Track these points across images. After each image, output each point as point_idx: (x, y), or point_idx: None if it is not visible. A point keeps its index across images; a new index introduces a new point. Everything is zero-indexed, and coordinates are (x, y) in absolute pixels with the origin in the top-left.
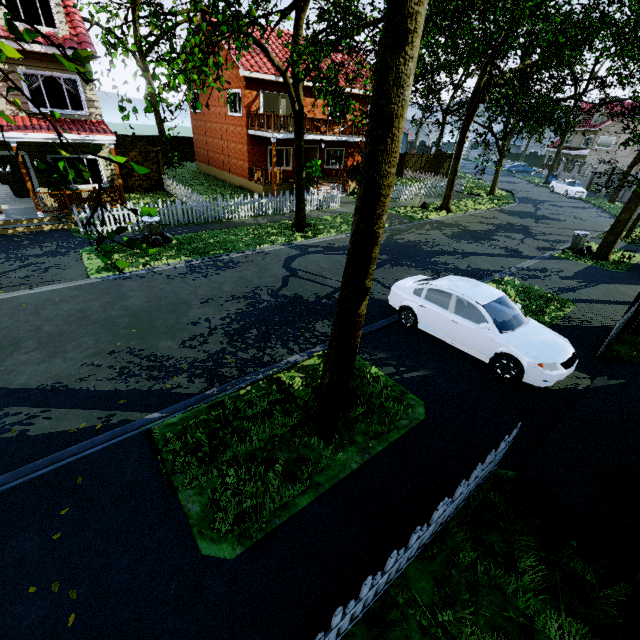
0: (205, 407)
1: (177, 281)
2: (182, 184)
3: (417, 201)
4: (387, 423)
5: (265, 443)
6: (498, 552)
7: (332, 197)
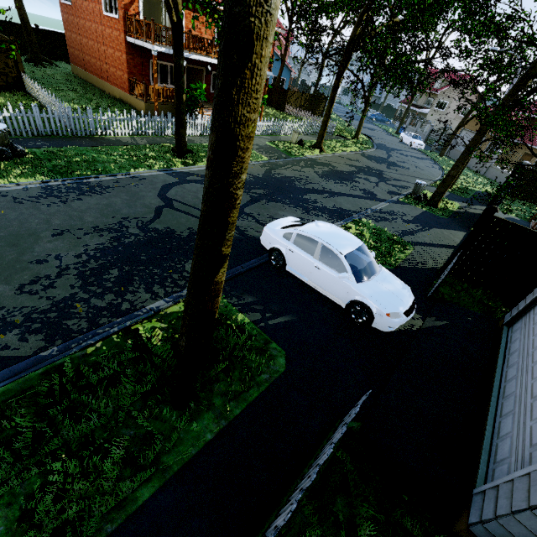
0: (38, 374)
1: (26, 206)
2: (51, 87)
3: (295, 138)
4: (248, 380)
5: (108, 418)
6: (342, 522)
7: None
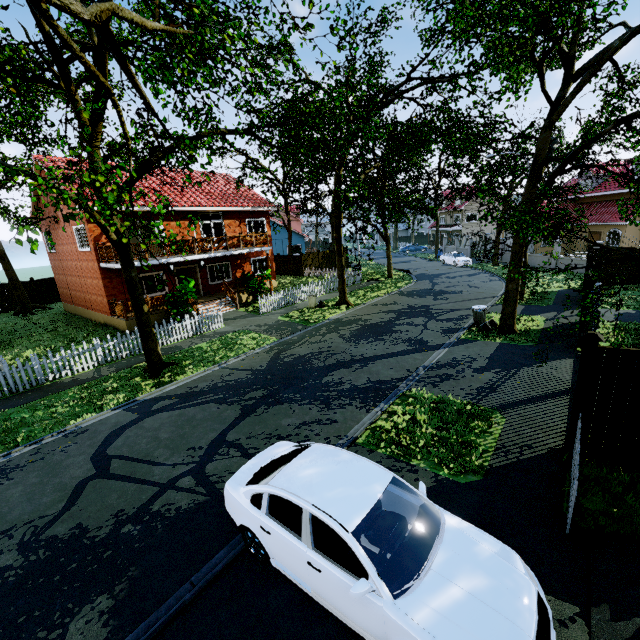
0: None
1: None
2: (25, 335)
3: (312, 301)
4: None
5: None
6: None
7: (211, 317)
